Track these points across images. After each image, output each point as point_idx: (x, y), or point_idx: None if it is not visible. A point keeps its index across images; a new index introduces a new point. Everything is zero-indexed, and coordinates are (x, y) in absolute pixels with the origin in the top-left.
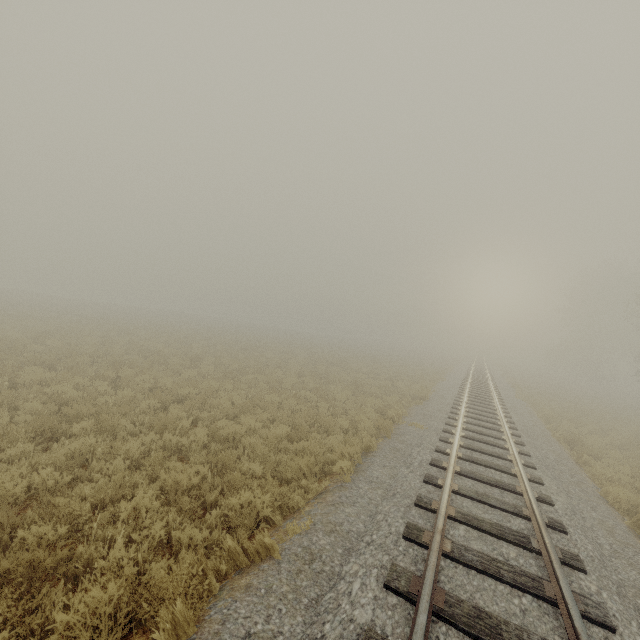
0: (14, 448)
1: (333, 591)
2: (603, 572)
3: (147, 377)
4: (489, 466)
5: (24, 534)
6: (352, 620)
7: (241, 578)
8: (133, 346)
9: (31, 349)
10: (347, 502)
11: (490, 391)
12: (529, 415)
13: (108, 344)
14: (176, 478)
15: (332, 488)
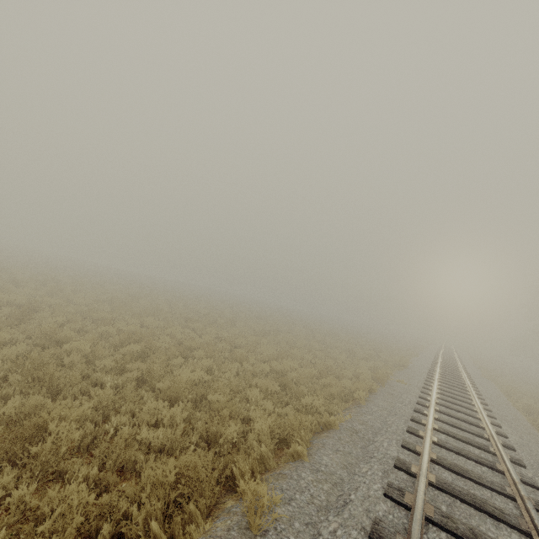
0: (176, 359)
1: (373, 445)
2: (538, 471)
3: (212, 329)
4: (460, 411)
5: (212, 396)
6: (388, 453)
7: (320, 434)
8: (189, 308)
9: (134, 305)
10: (367, 413)
11: (458, 368)
12: (493, 389)
13: (174, 306)
14: (266, 385)
15: (354, 406)
